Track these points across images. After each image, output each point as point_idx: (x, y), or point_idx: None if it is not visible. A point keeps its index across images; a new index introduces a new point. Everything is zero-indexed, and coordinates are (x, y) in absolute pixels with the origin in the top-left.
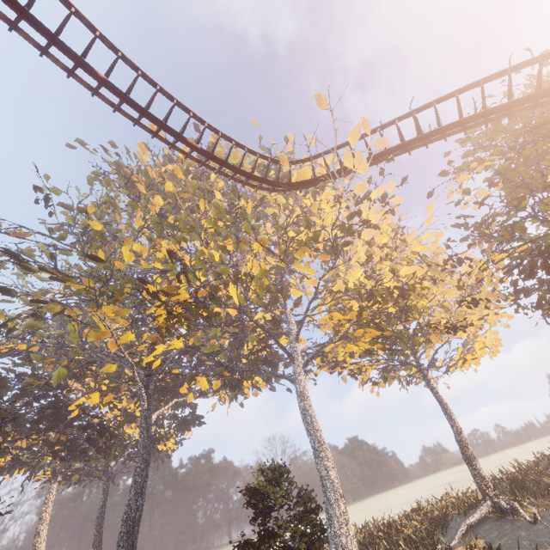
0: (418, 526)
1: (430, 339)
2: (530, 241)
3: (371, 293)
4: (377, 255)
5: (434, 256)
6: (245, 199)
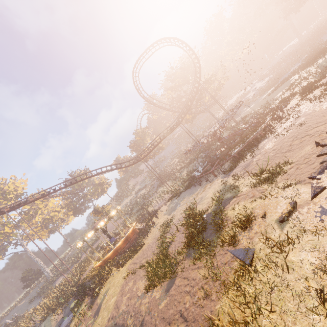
0: (60, 261)
1: (59, 224)
2: (73, 210)
3: (44, 221)
4: (44, 212)
5: (58, 206)
6: (7, 217)
